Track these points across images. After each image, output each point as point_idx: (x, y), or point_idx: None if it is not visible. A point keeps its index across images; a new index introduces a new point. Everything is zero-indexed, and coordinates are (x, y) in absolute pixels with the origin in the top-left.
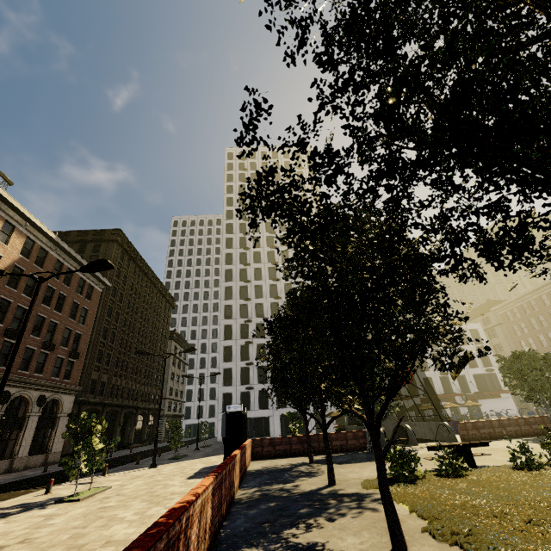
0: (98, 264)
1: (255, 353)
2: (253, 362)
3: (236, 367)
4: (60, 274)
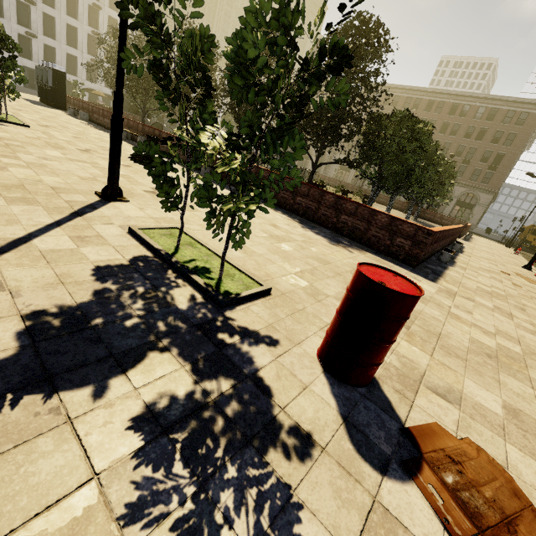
0: None
1: None
2: None
3: None
4: None
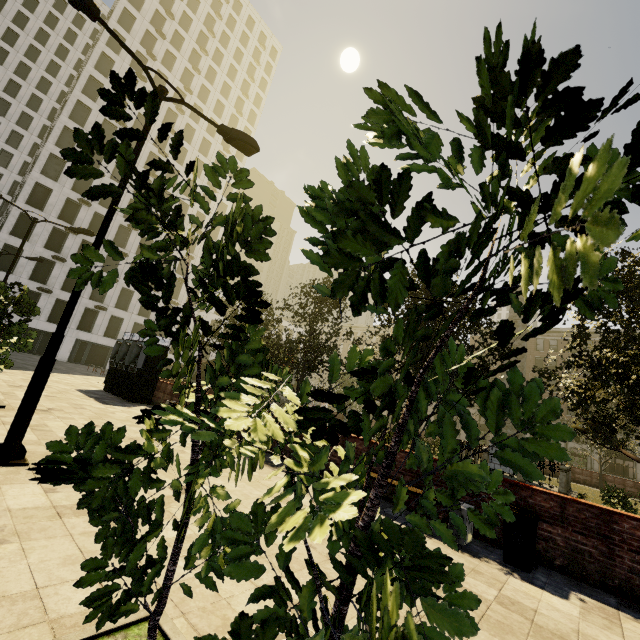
0: (248, 143)
1: (75, 249)
2: (66, 260)
3: (32, 252)
4: (192, 109)
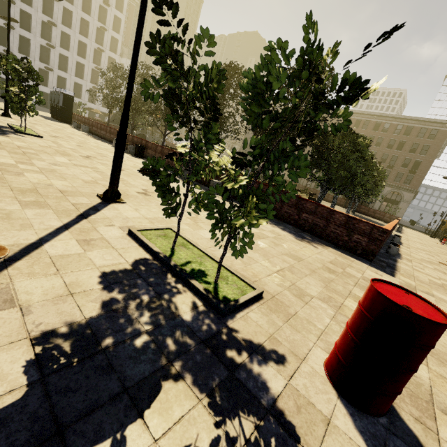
0: None
1: (17, 18)
2: (14, 27)
3: None
4: None
